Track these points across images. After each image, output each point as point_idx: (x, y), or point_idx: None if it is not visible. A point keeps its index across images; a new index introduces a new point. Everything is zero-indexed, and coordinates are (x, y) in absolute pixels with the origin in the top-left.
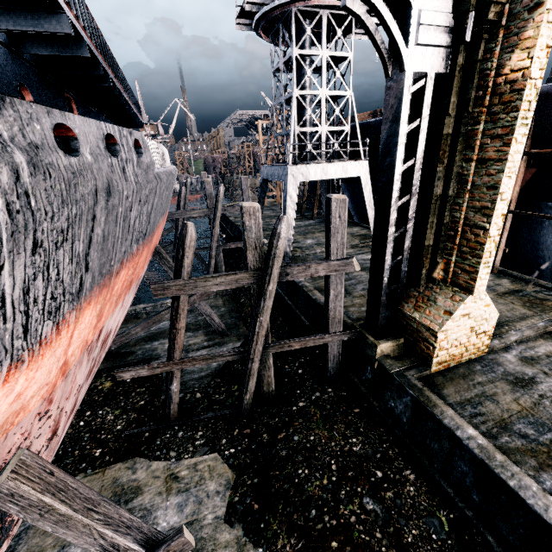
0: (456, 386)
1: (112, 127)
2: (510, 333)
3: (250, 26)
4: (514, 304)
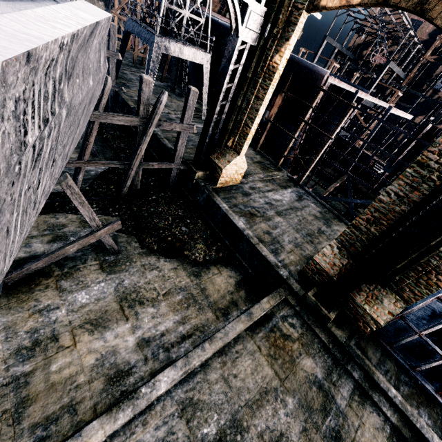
0: (224, 193)
1: None
2: (250, 178)
3: None
4: (257, 167)
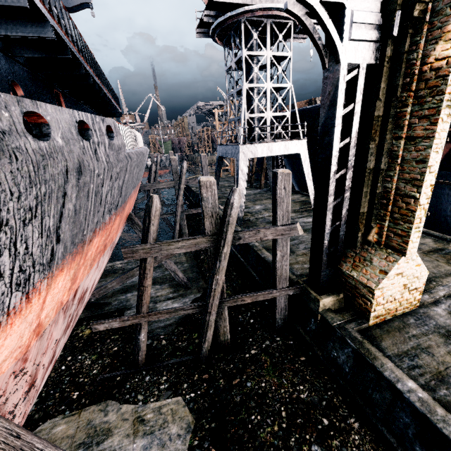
0: (393, 339)
1: (85, 114)
2: (438, 288)
3: (208, 34)
4: (439, 262)
